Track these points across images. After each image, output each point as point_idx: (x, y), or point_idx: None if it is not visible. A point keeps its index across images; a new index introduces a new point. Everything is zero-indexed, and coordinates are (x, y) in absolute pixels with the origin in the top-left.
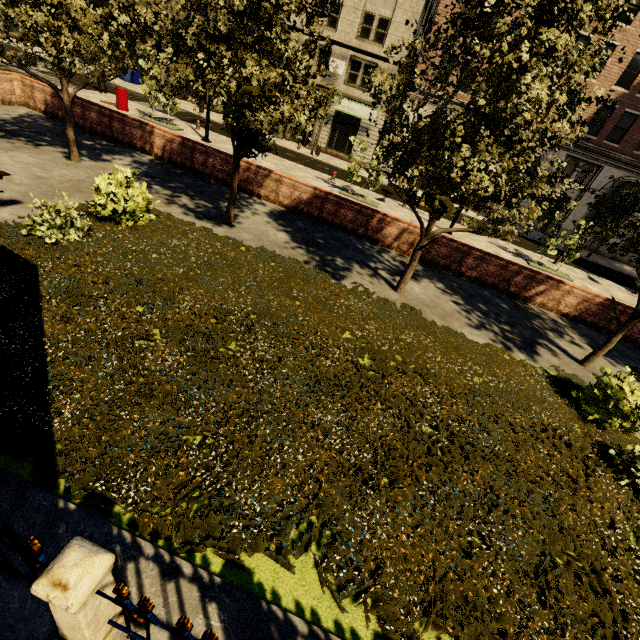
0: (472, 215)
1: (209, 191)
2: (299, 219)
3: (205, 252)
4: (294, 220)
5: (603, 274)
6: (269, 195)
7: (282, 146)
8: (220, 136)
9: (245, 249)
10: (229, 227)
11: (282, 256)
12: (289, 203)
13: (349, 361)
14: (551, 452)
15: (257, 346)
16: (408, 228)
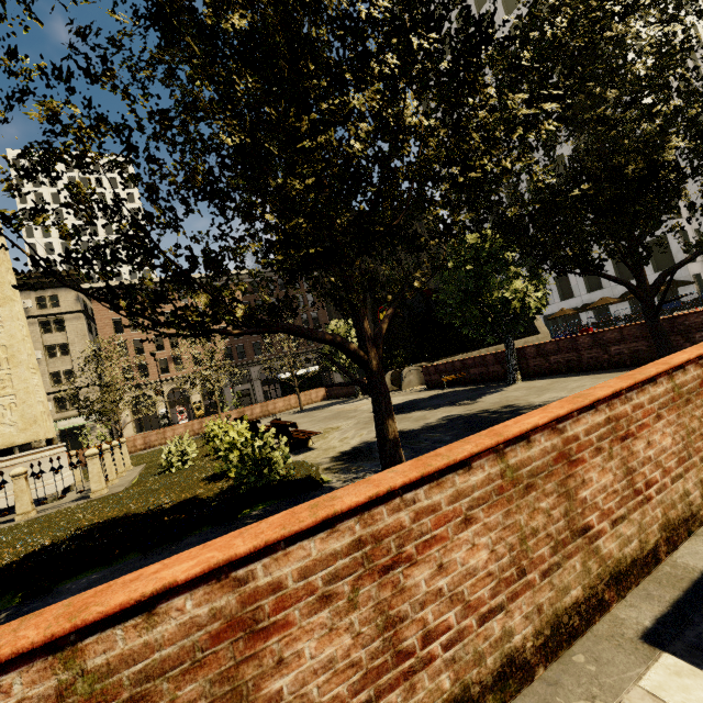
0: None
1: None
2: None
3: None
4: None
5: None
6: None
7: None
8: None
9: None
10: None
11: None
12: None
13: None
14: None
15: None
16: (127, 440)
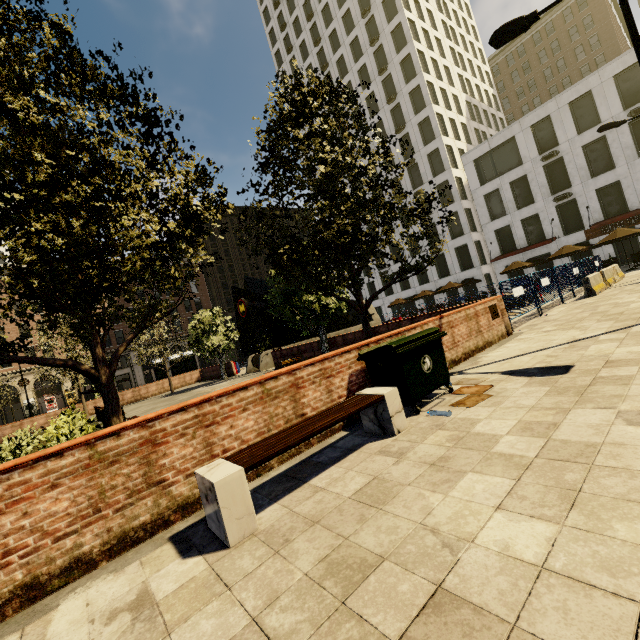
0: None
1: None
2: None
3: None
4: None
5: None
6: None
7: None
8: None
9: None
10: None
11: None
12: None
13: None
14: None
15: None
16: None
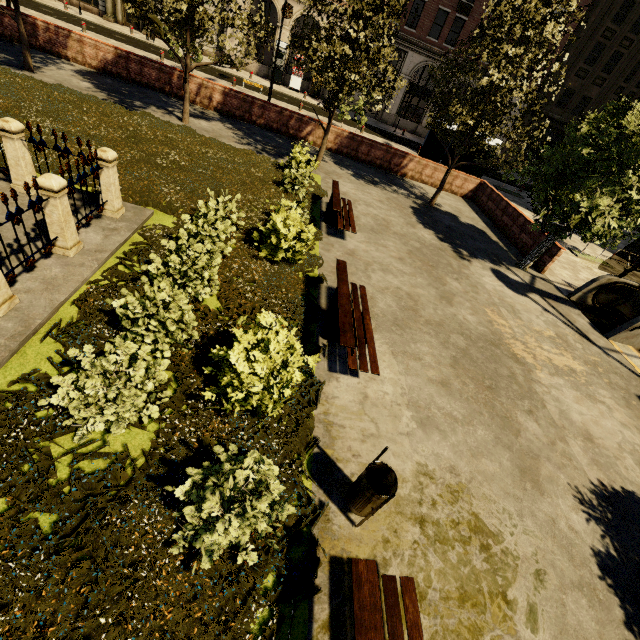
0: (309, 101)
1: (11, 49)
2: (108, 78)
3: (2, 80)
4: (103, 78)
5: (404, 144)
6: (77, 57)
7: (112, 29)
8: (30, 11)
9: (43, 84)
10: (30, 73)
11: (79, 92)
12: (98, 65)
13: (117, 137)
14: (242, 177)
15: (42, 121)
16: (203, 83)
